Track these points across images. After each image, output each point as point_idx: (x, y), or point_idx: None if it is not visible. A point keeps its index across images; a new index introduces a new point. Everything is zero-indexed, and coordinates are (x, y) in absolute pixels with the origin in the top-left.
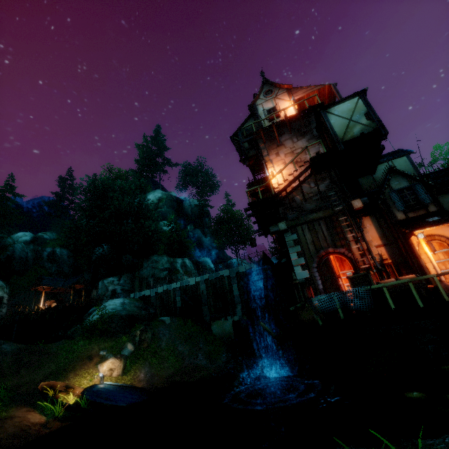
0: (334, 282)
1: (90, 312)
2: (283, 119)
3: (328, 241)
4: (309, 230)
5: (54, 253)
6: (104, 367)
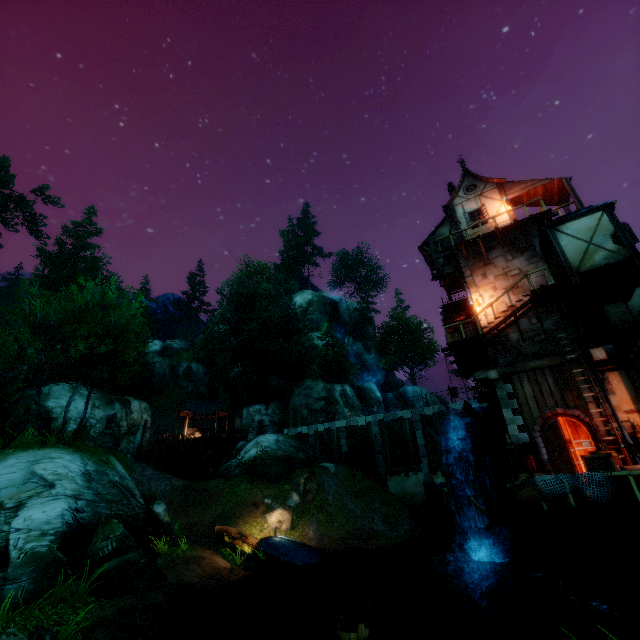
0: (565, 453)
1: (238, 447)
2: (492, 231)
3: (556, 398)
4: (528, 381)
5: (190, 369)
6: (273, 518)
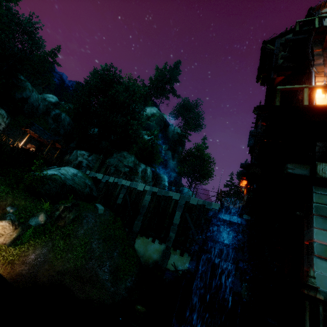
0: None
1: (49, 168)
2: None
3: None
4: None
5: (59, 115)
6: None
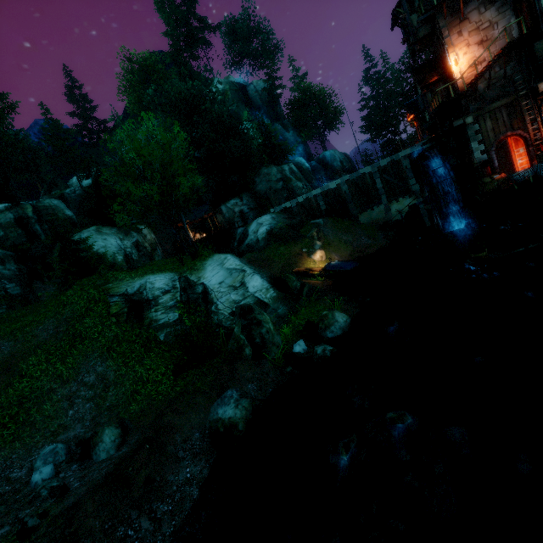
0: (509, 159)
1: (242, 232)
2: None
3: (507, 126)
4: (490, 119)
5: None
6: (317, 256)
